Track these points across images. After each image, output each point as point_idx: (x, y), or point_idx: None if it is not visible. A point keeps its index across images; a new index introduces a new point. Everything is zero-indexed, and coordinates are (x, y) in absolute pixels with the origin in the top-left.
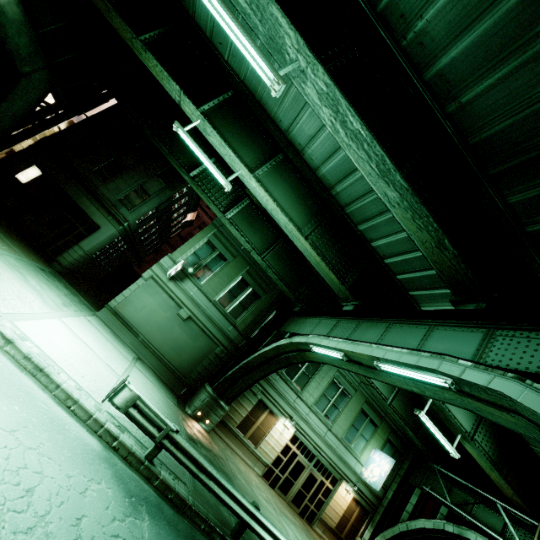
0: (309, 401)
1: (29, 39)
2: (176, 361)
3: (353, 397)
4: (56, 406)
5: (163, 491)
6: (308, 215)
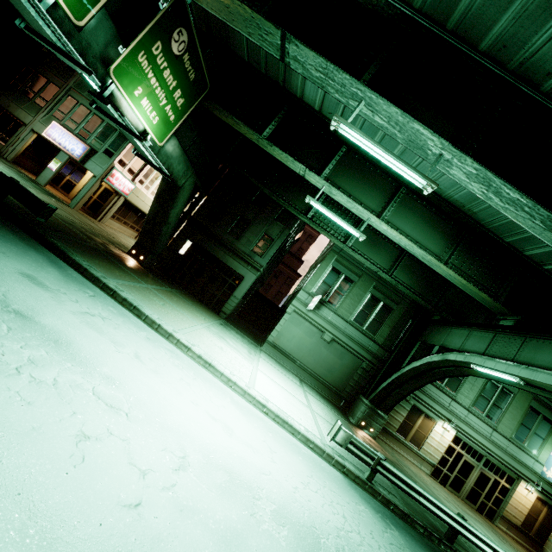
0: (465, 403)
1: (183, 163)
2: (330, 378)
3: (517, 395)
4: (307, 449)
5: (386, 504)
6: (443, 240)
